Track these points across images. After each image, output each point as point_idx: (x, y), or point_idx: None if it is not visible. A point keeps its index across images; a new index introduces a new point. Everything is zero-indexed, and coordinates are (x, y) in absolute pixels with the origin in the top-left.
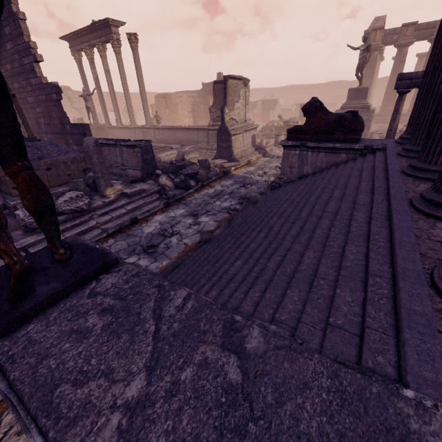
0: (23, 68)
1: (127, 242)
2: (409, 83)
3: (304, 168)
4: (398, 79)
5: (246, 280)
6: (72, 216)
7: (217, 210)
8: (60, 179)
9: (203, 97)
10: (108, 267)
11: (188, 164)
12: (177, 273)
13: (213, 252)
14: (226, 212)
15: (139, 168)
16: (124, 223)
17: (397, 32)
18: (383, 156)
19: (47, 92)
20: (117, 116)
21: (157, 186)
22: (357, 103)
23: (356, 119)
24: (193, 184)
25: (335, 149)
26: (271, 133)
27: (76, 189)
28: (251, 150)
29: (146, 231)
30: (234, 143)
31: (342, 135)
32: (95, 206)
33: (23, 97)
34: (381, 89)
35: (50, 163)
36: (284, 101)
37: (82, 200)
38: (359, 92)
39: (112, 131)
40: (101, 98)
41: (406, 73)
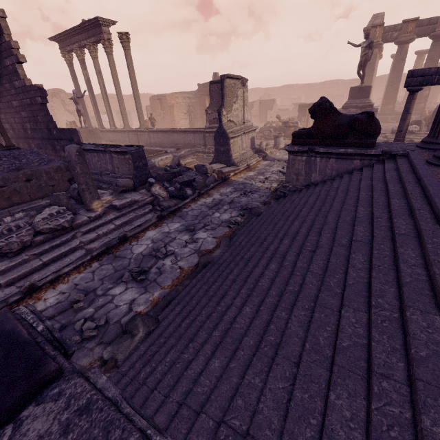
0: (5, 70)
1: (114, 266)
2: (422, 80)
3: (312, 175)
4: (409, 76)
5: (260, 349)
6: (52, 235)
7: (217, 224)
8: (42, 190)
9: (199, 97)
10: (42, 387)
11: (184, 170)
12: (170, 311)
13: (213, 285)
14: (226, 226)
15: (130, 176)
16: (111, 242)
17: (397, 29)
18: (408, 164)
19: (32, 95)
20: (110, 119)
21: (150, 195)
22: (359, 103)
23: (372, 121)
24: (190, 192)
25: (347, 155)
26: (270, 134)
27: (57, 203)
28: (250, 154)
29: (136, 251)
30: (232, 146)
31: (356, 139)
32: (79, 223)
33: (8, 101)
34: (379, 87)
35: (29, 173)
36: (281, 101)
37: (63, 217)
38: (361, 91)
39: (105, 134)
40: (93, 100)
41: (418, 70)
